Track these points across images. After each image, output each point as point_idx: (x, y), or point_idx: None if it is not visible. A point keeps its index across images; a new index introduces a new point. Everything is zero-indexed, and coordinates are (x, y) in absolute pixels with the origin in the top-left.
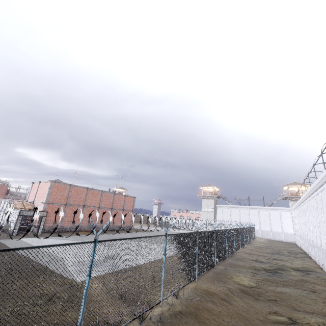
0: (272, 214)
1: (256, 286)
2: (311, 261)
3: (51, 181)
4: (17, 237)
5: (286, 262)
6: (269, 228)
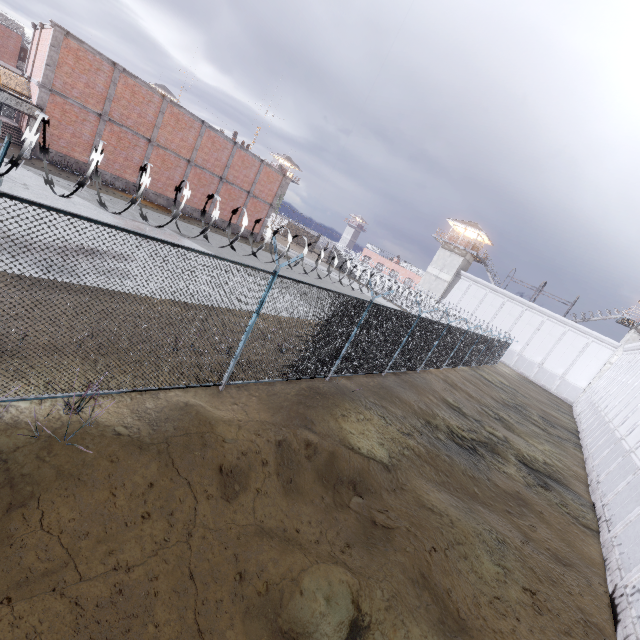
0: (569, 339)
1: (387, 462)
2: (577, 458)
3: (56, 26)
4: None
5: (517, 437)
6: (540, 359)
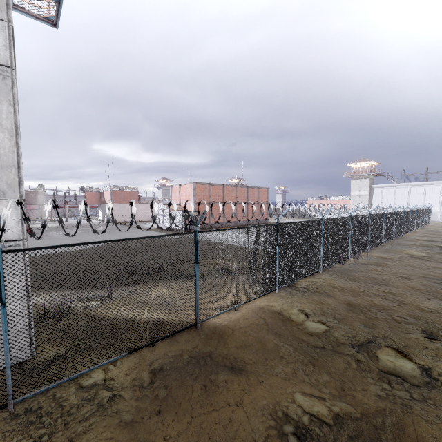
0: None
1: (427, 256)
2: None
3: (193, 183)
4: None
5: None
6: None
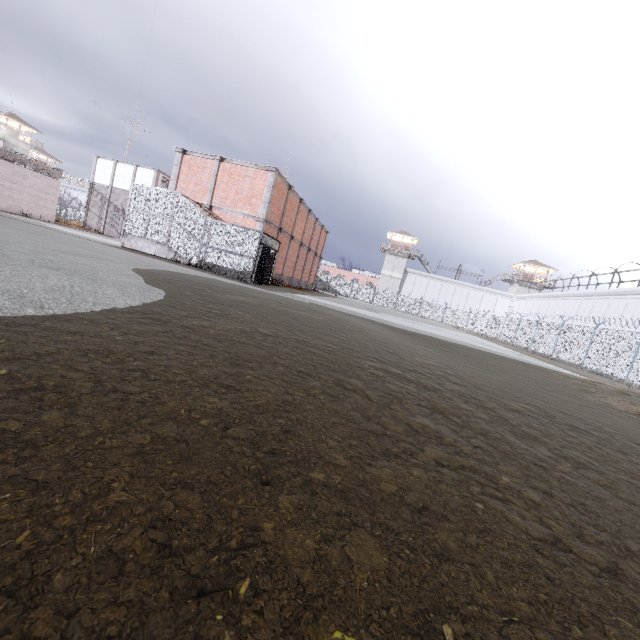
0: (486, 299)
1: None
2: None
3: (276, 170)
4: (271, 289)
5: None
6: None
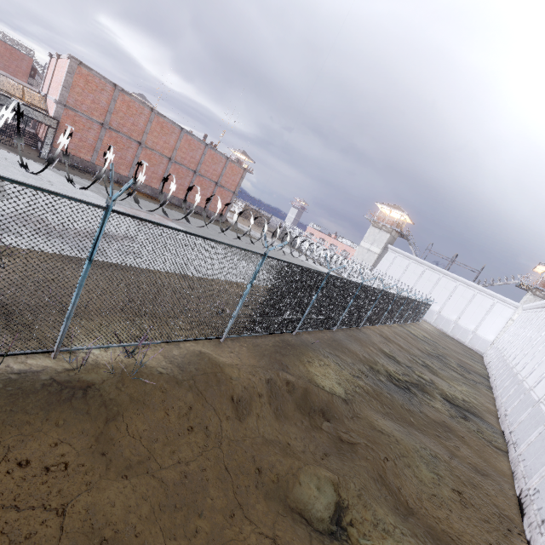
0: (478, 300)
1: (344, 397)
2: (489, 397)
3: (72, 58)
4: None
5: (441, 380)
6: (455, 317)
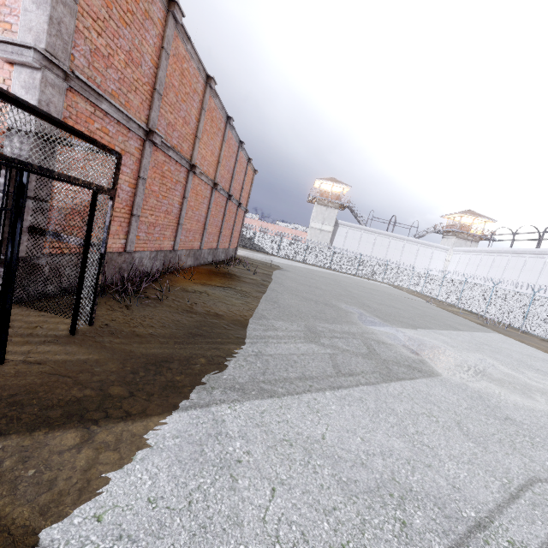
0: (422, 252)
1: None
2: None
3: None
4: None
5: None
6: None
